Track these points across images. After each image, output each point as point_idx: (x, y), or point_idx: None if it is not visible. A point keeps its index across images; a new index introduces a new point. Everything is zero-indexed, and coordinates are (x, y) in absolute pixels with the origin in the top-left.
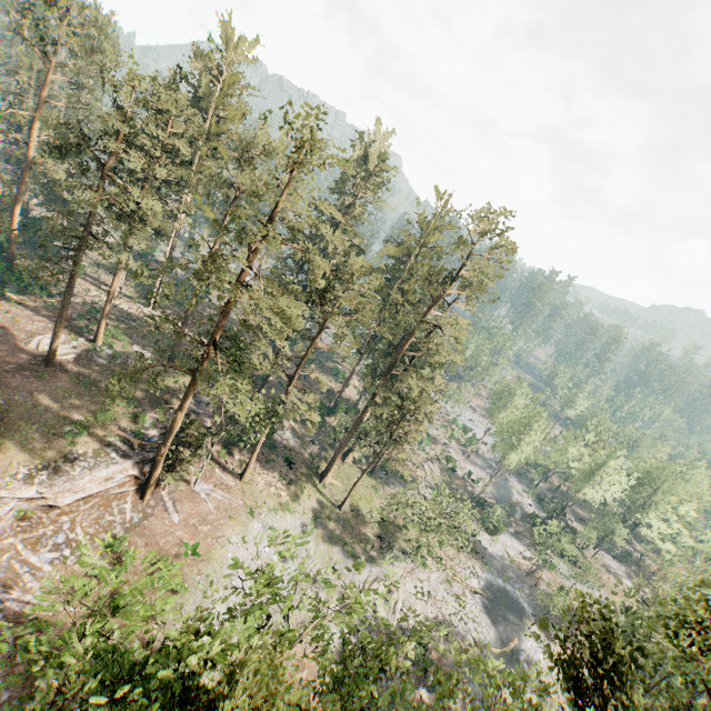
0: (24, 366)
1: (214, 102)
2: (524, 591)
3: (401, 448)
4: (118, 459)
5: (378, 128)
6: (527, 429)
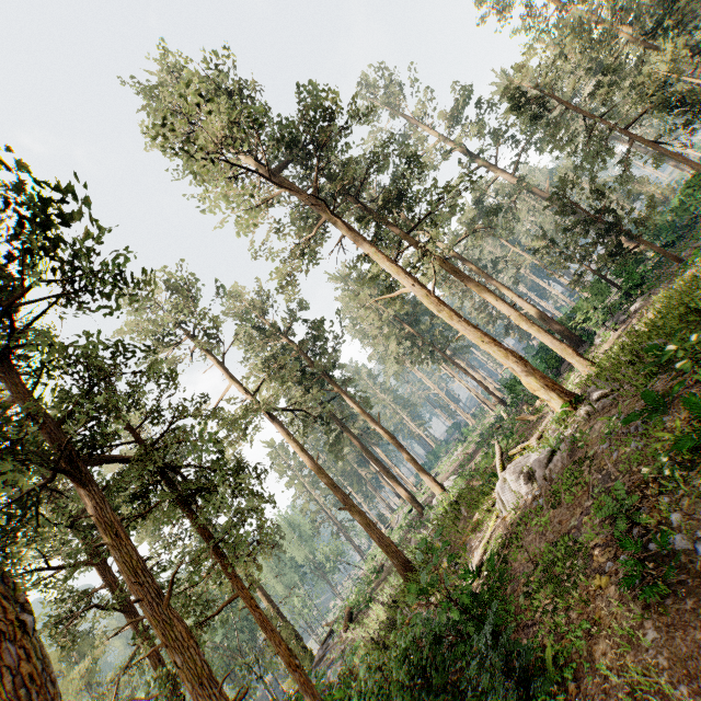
0: None
1: None
2: None
3: None
4: None
5: None
6: None
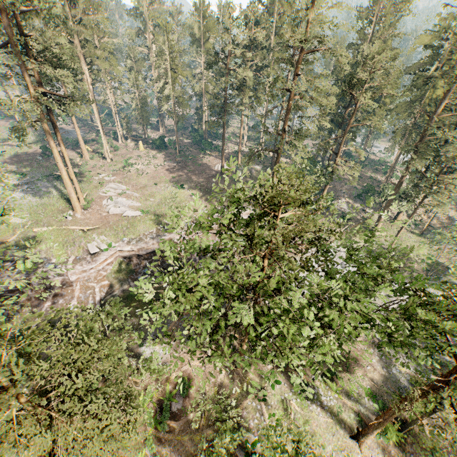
0: (214, 175)
1: (276, 7)
2: None
3: (439, 194)
4: (250, 206)
5: None
6: None
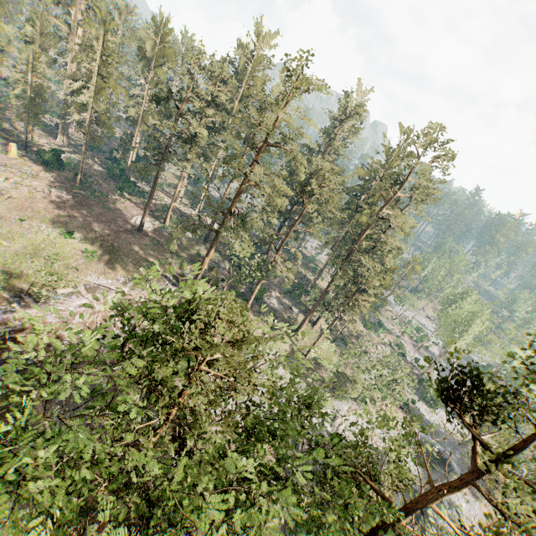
0: (128, 229)
1: (247, 76)
2: (455, 455)
3: (354, 312)
4: (169, 285)
5: (359, 87)
6: (469, 323)
